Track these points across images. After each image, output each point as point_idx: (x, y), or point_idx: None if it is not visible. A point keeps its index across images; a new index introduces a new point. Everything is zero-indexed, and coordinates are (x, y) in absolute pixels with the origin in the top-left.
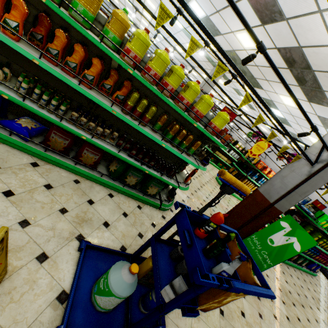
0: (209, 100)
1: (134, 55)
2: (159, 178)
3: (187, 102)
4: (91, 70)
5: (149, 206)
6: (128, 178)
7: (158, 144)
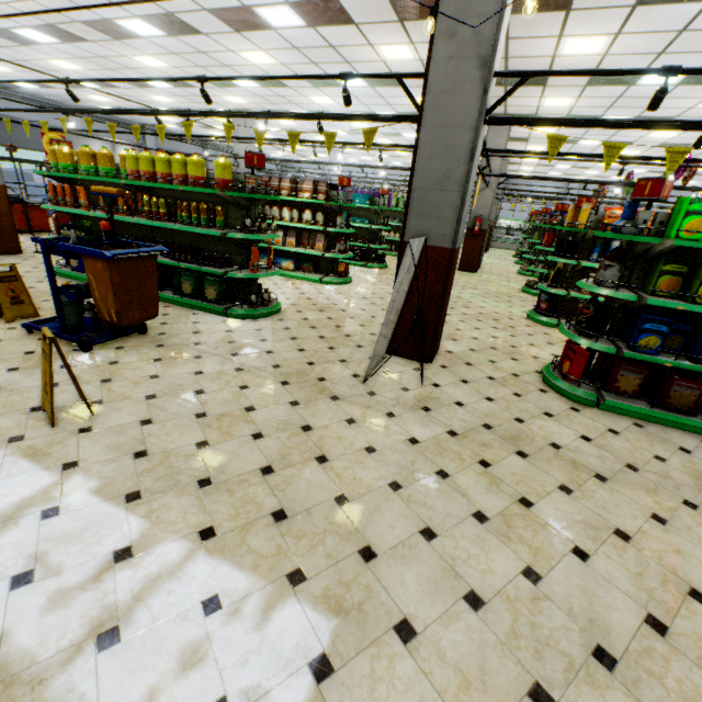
0: (189, 159)
1: (130, 171)
2: (198, 269)
3: (177, 175)
4: (120, 201)
5: (214, 315)
6: (184, 287)
7: (213, 242)
